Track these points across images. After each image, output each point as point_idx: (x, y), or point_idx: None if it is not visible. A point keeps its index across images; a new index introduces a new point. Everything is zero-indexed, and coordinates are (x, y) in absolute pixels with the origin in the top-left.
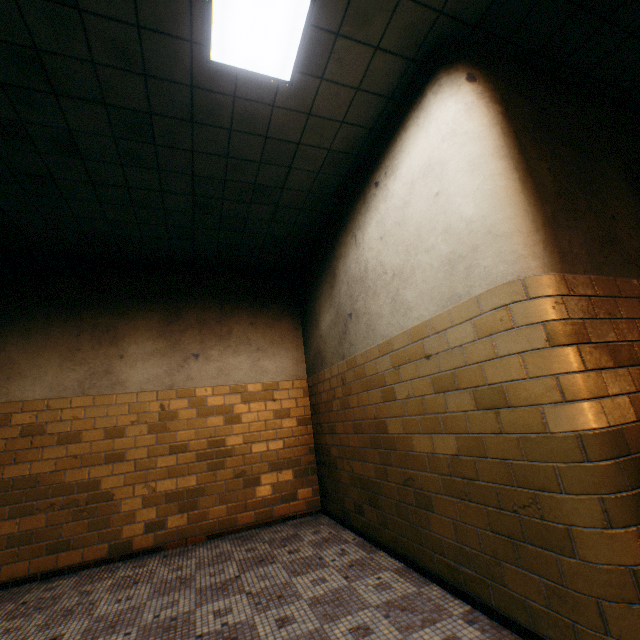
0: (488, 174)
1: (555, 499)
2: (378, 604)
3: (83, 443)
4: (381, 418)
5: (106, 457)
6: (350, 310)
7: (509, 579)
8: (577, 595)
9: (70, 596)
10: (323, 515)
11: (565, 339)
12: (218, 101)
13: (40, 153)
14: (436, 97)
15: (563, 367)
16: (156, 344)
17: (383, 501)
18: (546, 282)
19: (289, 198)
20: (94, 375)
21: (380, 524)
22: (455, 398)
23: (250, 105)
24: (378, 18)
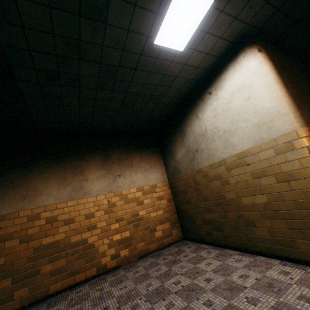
0: (274, 90)
1: None
2: (242, 266)
3: (76, 223)
4: (221, 193)
5: (88, 228)
6: (196, 148)
7: (299, 245)
8: None
9: (93, 292)
10: (185, 240)
11: None
12: (149, 60)
13: (61, 85)
14: (244, 58)
15: None
16: (100, 172)
17: (225, 228)
18: (304, 131)
19: (164, 100)
20: (75, 190)
21: (223, 237)
22: (265, 180)
23: (162, 61)
24: (224, 26)
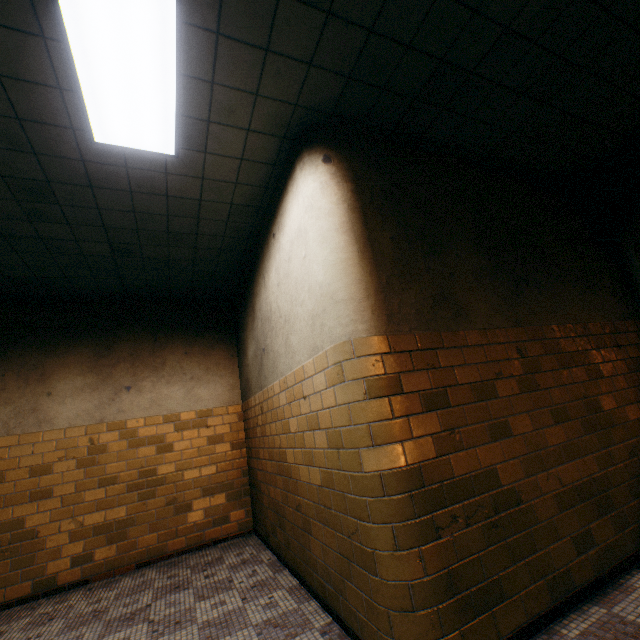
0: (333, 247)
1: (367, 527)
2: (258, 623)
3: (7, 483)
4: (283, 448)
5: (31, 495)
6: (264, 345)
7: (349, 594)
8: (378, 607)
9: None
10: (254, 535)
11: (380, 392)
12: (112, 171)
13: None
14: (302, 173)
15: (375, 416)
16: (86, 379)
17: (286, 524)
18: (370, 343)
19: (206, 241)
20: (20, 414)
21: (286, 545)
22: (319, 436)
23: (144, 173)
24: (242, 110)
